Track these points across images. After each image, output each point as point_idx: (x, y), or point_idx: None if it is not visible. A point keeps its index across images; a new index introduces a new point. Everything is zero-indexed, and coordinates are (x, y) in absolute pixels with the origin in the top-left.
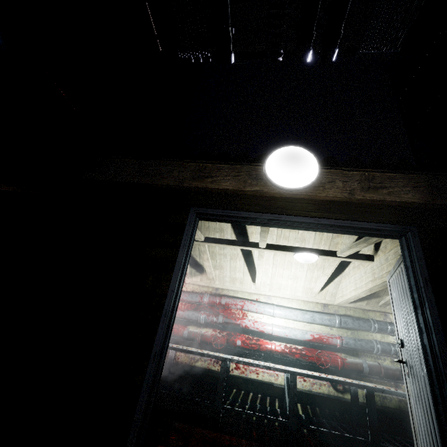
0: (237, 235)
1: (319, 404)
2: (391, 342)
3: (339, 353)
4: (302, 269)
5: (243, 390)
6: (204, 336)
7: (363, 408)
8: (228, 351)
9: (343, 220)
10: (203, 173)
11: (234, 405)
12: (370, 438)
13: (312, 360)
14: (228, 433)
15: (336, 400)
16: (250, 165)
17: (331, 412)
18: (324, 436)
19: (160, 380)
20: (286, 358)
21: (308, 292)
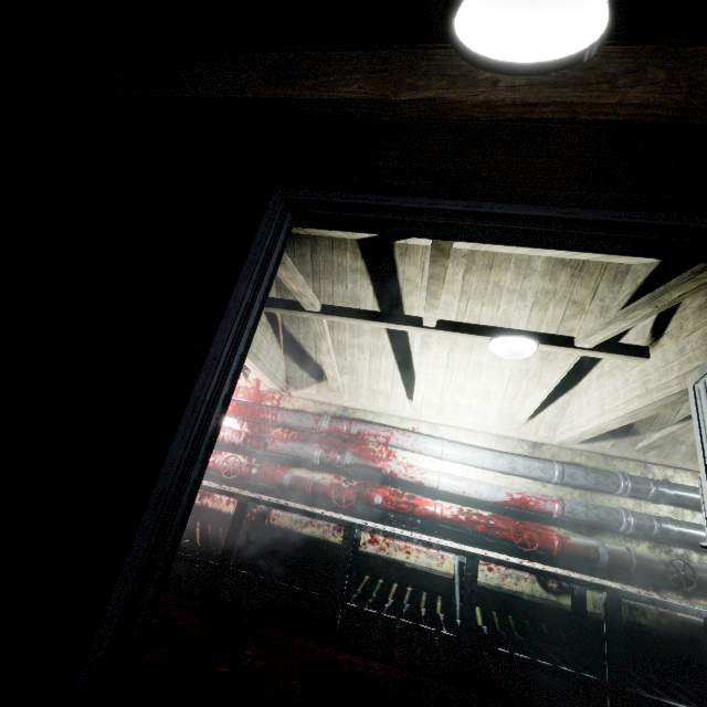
0: (383, 310)
1: (513, 610)
2: (652, 514)
3: (556, 527)
4: (499, 377)
5: (381, 577)
6: (318, 486)
7: (592, 622)
8: (359, 513)
9: (634, 213)
10: (295, 70)
11: (363, 602)
12: (608, 677)
13: (506, 537)
14: (349, 649)
15: (545, 606)
16: (414, 48)
17: (534, 625)
18: (519, 664)
19: (243, 554)
20: (459, 530)
21: (506, 421)
